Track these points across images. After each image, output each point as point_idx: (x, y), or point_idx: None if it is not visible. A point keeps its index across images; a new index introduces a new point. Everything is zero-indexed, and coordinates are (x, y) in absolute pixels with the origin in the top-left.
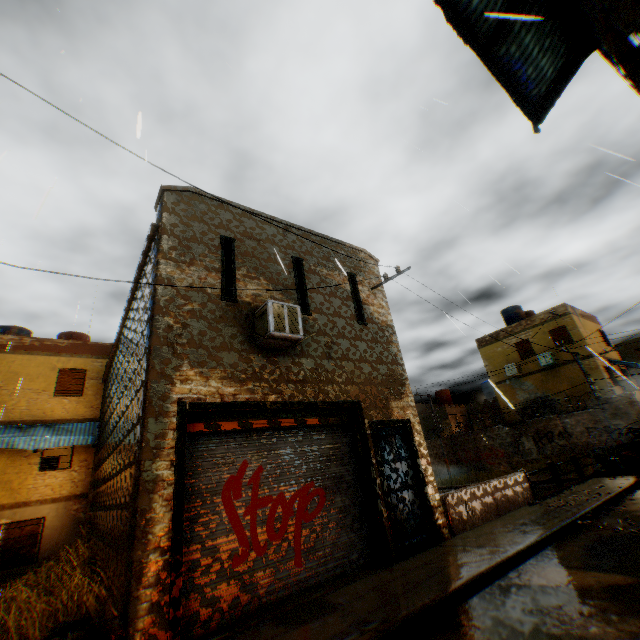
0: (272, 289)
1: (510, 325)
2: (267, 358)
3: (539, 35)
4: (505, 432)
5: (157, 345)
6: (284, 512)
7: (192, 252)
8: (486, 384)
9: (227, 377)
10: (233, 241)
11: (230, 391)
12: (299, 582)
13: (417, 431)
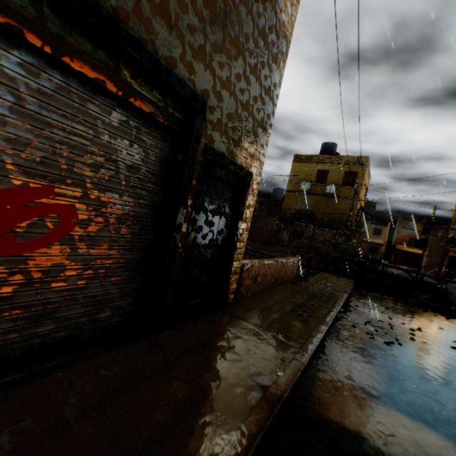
0: None
1: (324, 155)
2: None
3: None
4: (276, 223)
5: None
6: None
7: None
8: (277, 190)
9: None
10: None
11: None
12: None
13: (253, 191)
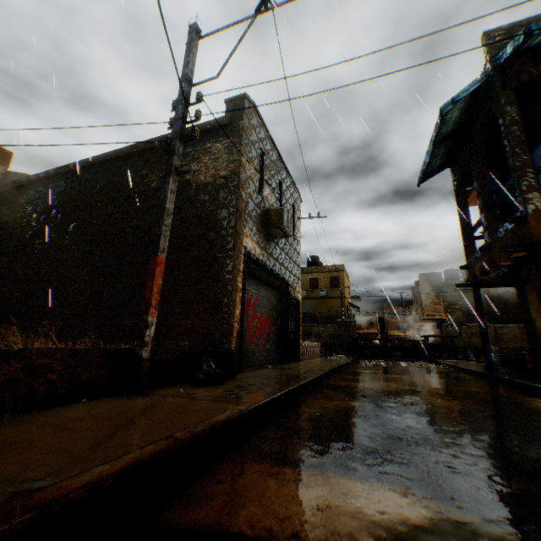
0: (272, 197)
1: (312, 267)
2: (268, 239)
3: (444, 151)
4: None
5: (240, 208)
6: (260, 326)
7: (252, 153)
8: None
9: (257, 242)
10: (264, 155)
11: (258, 251)
12: (261, 361)
13: (300, 306)
